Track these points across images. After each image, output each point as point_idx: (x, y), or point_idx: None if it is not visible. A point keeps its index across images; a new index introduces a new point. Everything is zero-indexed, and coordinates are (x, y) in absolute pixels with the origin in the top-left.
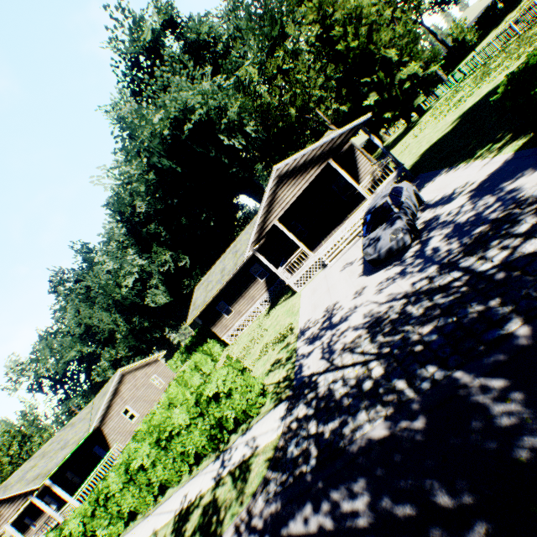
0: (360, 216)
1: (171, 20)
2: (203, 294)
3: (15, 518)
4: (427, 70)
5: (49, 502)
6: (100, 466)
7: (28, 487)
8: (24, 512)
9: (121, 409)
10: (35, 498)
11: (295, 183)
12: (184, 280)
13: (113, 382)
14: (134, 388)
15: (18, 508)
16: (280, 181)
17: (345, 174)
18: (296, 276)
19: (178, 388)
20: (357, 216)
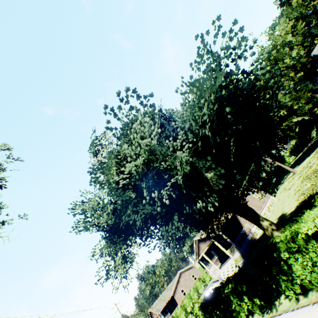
0: (229, 264)
1: None
2: None
3: (161, 310)
4: (317, 108)
5: (167, 311)
6: (177, 308)
7: (155, 312)
8: (162, 310)
9: (180, 289)
10: (158, 315)
11: (203, 243)
12: None
13: (176, 277)
14: (184, 279)
15: (156, 315)
16: (198, 241)
17: (219, 245)
18: (216, 275)
19: (187, 300)
20: (230, 262)
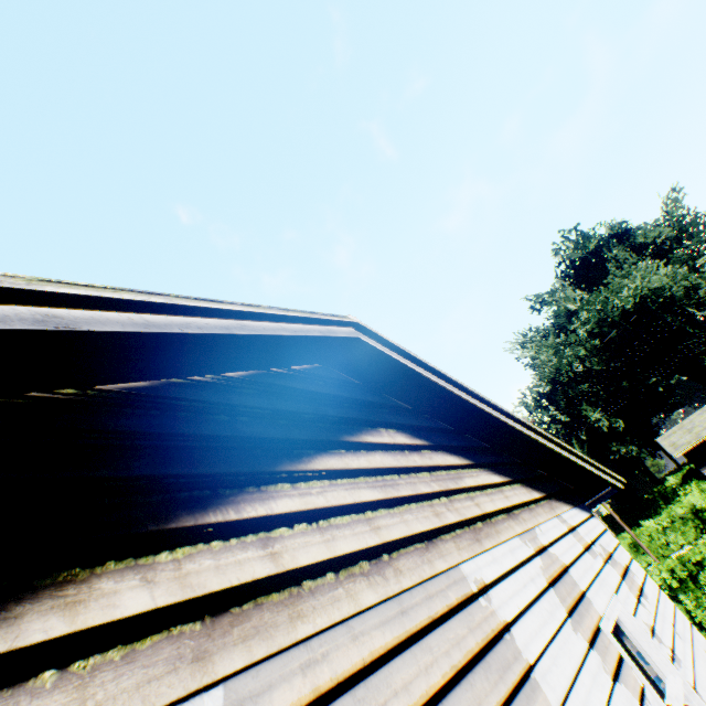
0: None
1: (622, 232)
2: (685, 435)
3: None
4: None
5: None
6: None
7: None
8: None
9: None
10: None
11: None
12: (610, 444)
13: None
14: None
15: None
16: None
17: None
18: None
19: None
20: None
